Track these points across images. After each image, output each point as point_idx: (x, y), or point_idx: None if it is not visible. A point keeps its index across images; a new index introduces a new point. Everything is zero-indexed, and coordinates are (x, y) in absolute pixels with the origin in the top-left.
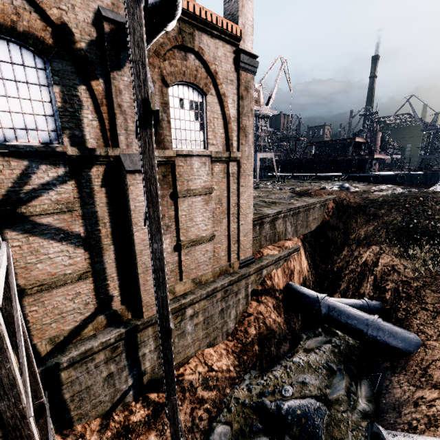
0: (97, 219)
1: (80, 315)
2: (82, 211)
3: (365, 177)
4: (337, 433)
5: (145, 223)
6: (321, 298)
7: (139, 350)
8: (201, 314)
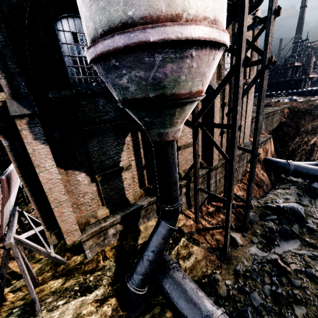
0: None
1: (191, 162)
2: None
3: (301, 92)
4: (310, 214)
5: (229, 115)
6: (289, 162)
7: (210, 181)
8: None
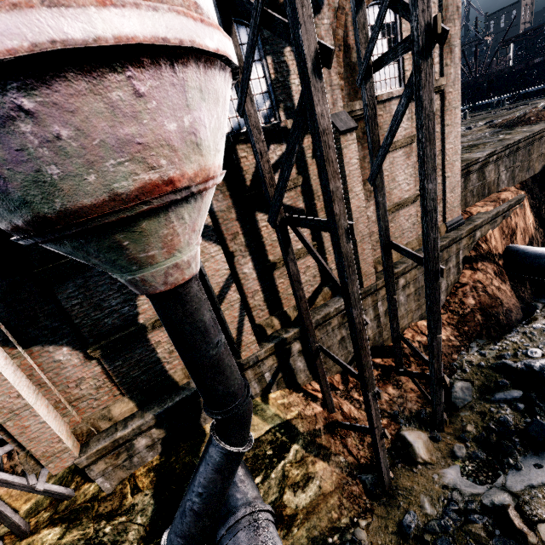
0: (312, 193)
1: (311, 287)
2: (301, 187)
3: None
4: None
5: (373, 182)
6: None
7: None
8: (411, 285)
